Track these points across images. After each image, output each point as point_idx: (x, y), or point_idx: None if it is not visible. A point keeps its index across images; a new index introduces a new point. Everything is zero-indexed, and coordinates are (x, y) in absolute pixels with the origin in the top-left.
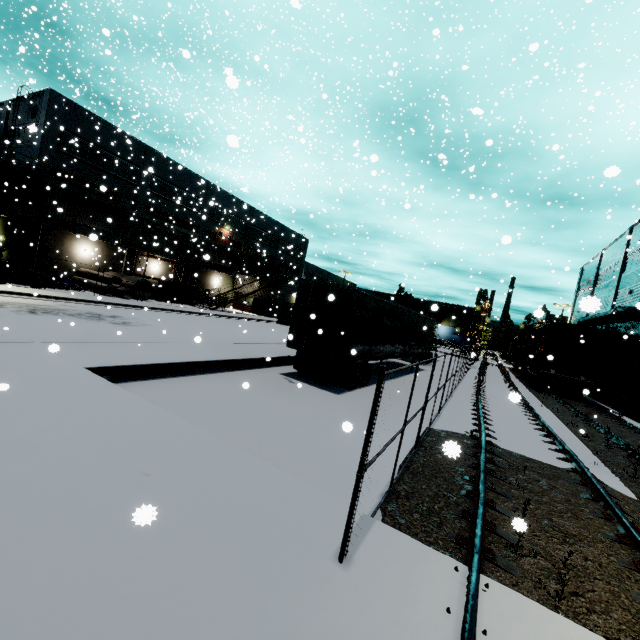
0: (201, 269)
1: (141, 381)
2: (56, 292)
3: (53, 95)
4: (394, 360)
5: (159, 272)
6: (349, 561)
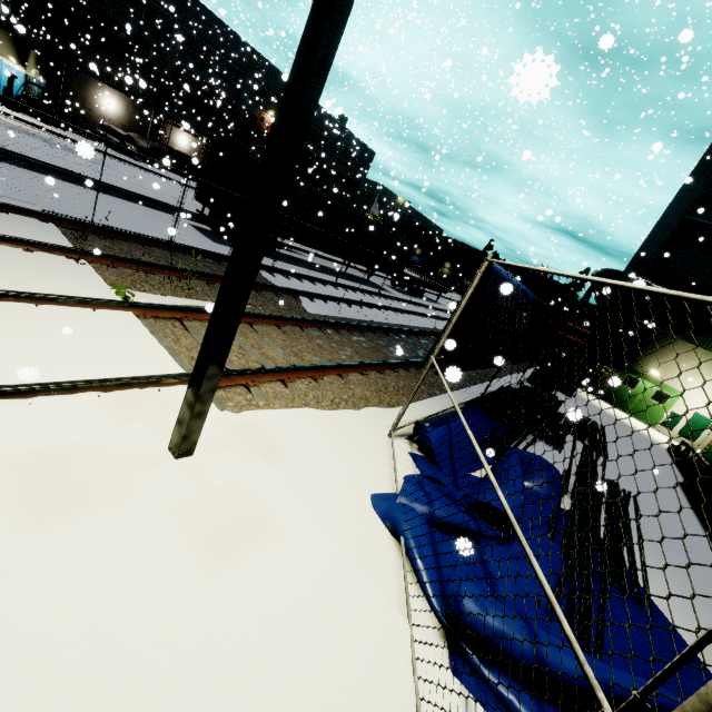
0: None
1: (36, 172)
2: (60, 131)
3: None
4: (374, 281)
5: (188, 147)
6: None
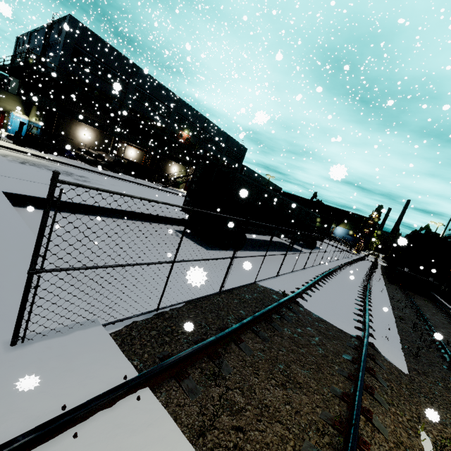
0: (164, 159)
1: (53, 211)
2: (54, 157)
3: (71, 19)
4: (284, 241)
5: (134, 157)
6: (23, 346)
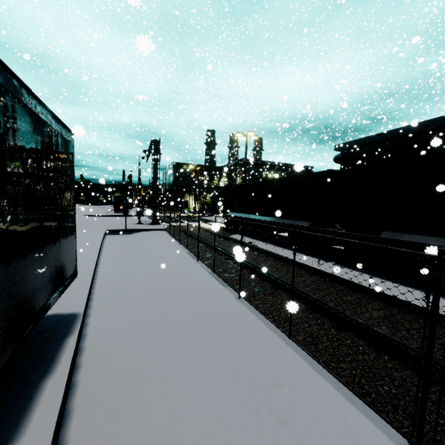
0: None
1: None
2: None
3: None
4: None
5: None
6: None
